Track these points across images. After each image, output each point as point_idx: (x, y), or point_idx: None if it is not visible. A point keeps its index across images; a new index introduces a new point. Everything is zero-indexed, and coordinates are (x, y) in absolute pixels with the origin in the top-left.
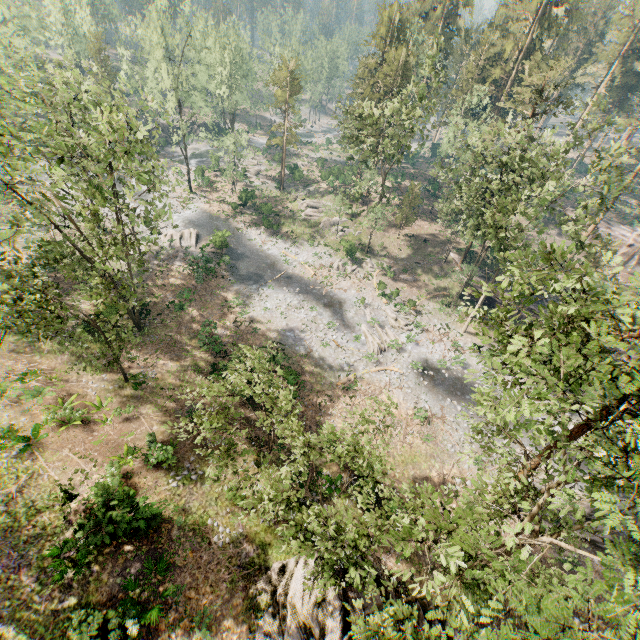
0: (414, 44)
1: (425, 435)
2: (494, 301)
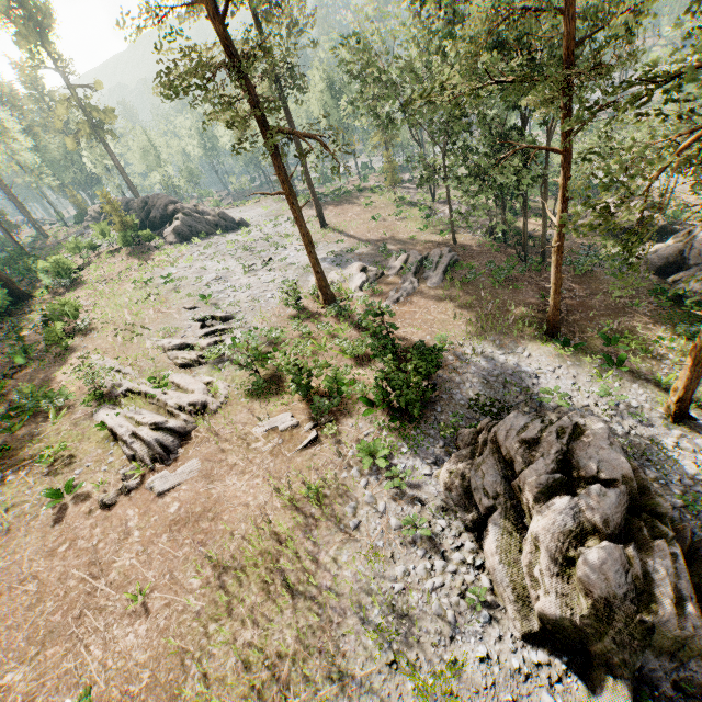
0: None
1: None
2: None
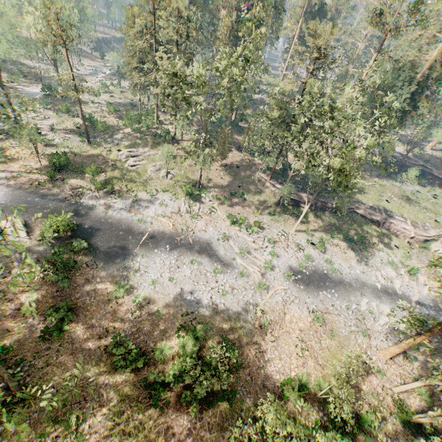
0: None
1: (330, 333)
2: (299, 202)
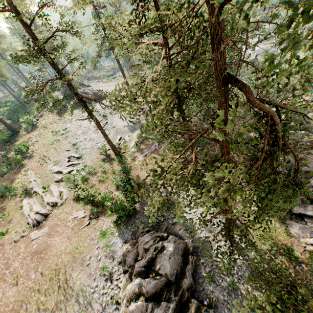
0: None
1: None
2: None
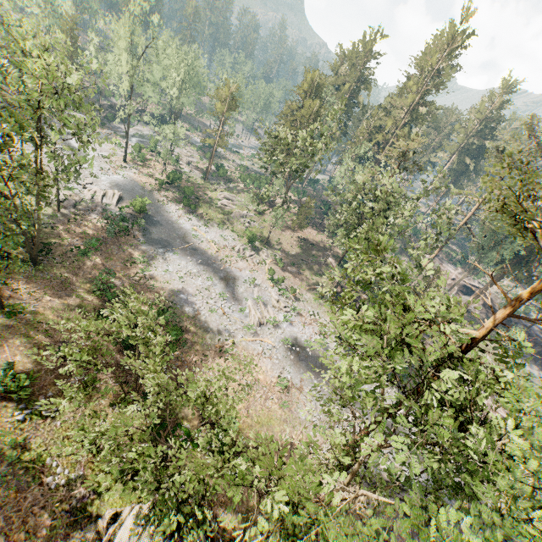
0: (327, 103)
1: (283, 401)
2: (356, 301)
